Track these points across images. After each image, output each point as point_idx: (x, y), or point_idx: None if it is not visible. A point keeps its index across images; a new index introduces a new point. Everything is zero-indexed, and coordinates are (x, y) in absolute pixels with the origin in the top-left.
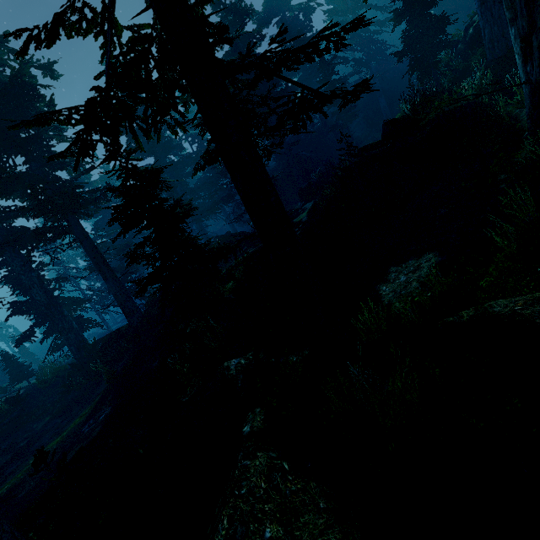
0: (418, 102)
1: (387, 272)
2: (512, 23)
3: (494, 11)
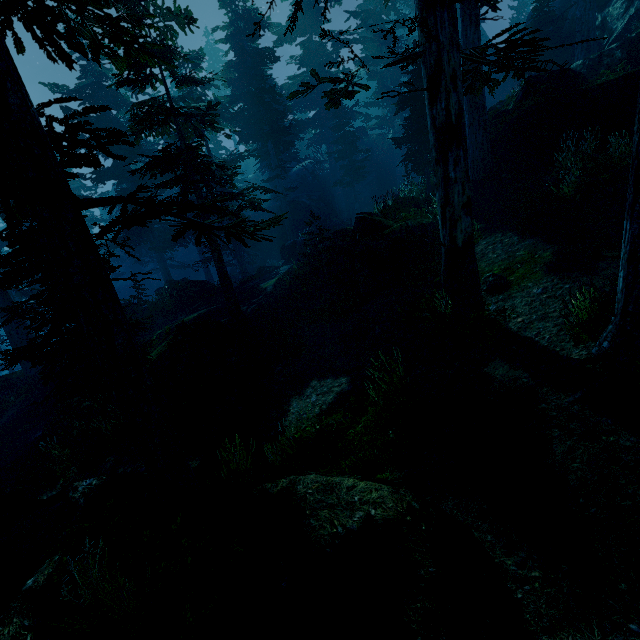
0: (390, 206)
1: (308, 384)
2: (437, 188)
3: (479, 136)
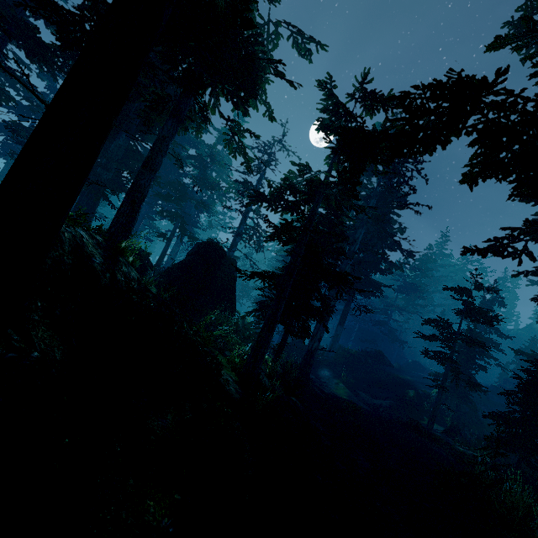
0: None
1: None
2: None
3: None
